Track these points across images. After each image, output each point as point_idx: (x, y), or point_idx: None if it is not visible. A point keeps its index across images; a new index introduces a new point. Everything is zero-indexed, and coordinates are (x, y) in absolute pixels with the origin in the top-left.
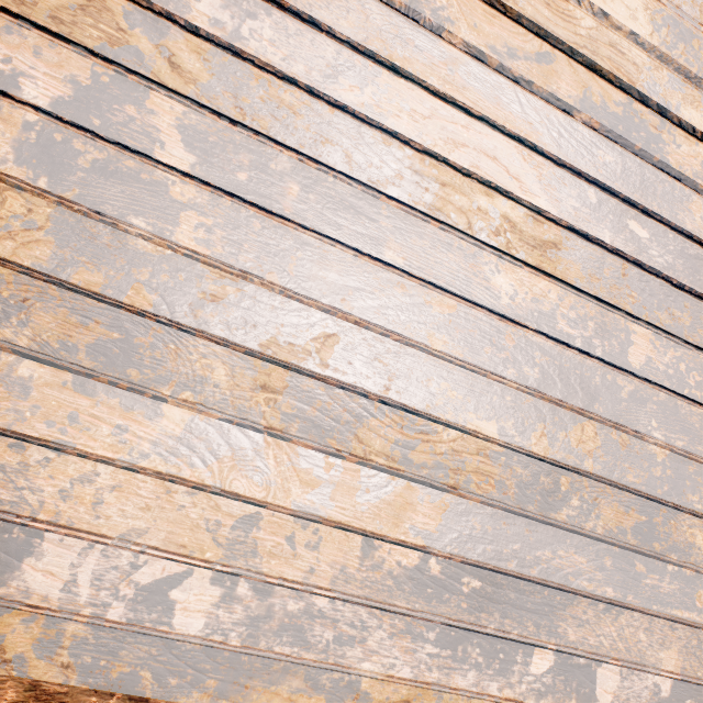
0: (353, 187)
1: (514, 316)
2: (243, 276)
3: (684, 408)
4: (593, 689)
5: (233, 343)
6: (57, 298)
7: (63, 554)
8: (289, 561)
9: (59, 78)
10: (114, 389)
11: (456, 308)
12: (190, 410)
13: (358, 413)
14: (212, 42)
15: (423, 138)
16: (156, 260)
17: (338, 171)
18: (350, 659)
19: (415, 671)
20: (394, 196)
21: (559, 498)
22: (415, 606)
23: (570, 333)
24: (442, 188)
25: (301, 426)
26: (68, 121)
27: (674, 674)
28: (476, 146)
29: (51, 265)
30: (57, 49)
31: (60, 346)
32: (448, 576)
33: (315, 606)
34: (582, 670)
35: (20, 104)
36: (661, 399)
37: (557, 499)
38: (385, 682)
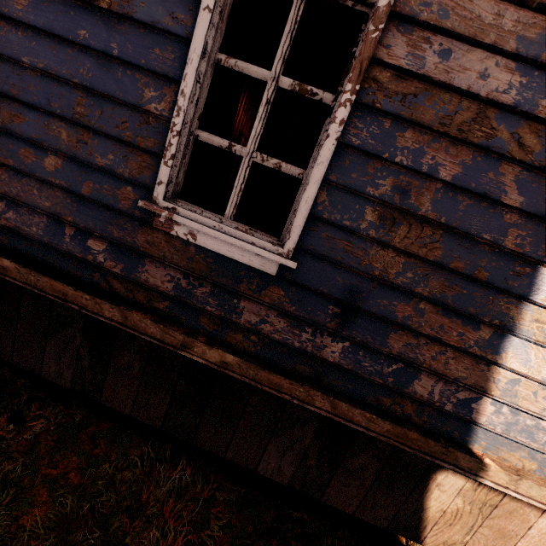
0: None
1: None
2: (537, 262)
3: None
4: None
5: (525, 298)
6: (439, 273)
7: (428, 380)
8: (532, 403)
9: (456, 163)
10: (459, 315)
11: None
12: (494, 328)
13: None
14: (545, 123)
15: None
16: (489, 255)
17: None
18: None
19: None
20: None
21: None
22: None
23: None
24: None
25: None
26: (458, 186)
27: None
28: None
29: (441, 259)
30: (455, 146)
31: (440, 296)
32: None
33: (540, 425)
34: None
35: (435, 180)
36: None
37: None
38: None
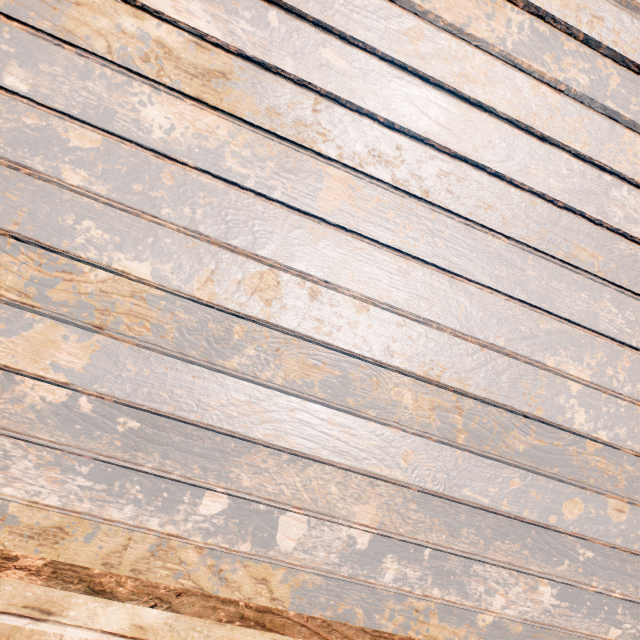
0: None
1: (169, 152)
2: None
3: (394, 260)
4: (274, 534)
5: None
6: None
7: None
8: None
9: None
10: None
11: (101, 142)
12: None
13: None
14: None
15: None
16: None
17: None
18: None
19: (64, 500)
20: (12, 14)
21: (231, 346)
22: (61, 440)
23: (242, 172)
24: (76, 8)
25: None
26: None
27: (370, 528)
28: None
29: None
30: None
31: None
32: (102, 415)
33: None
34: (262, 516)
35: None
36: (364, 250)
37: (228, 347)
38: (35, 509)
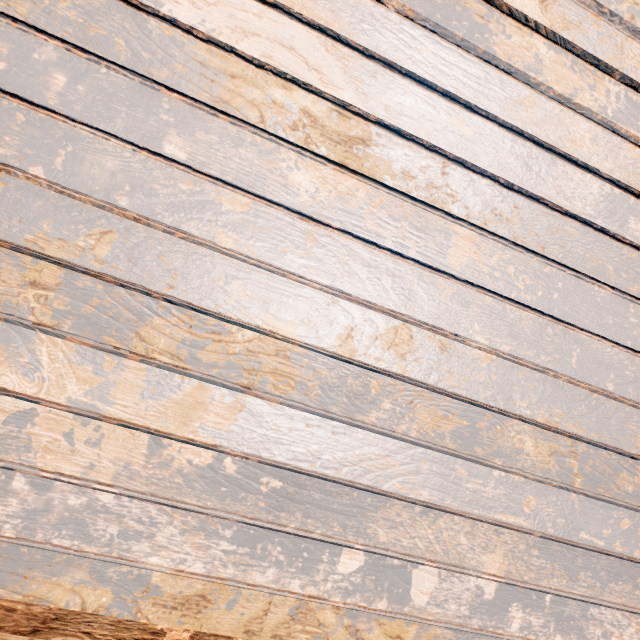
0: (130, 79)
1: (315, 215)
2: (6, 170)
3: (514, 312)
4: (408, 589)
5: None
6: None
7: None
8: (67, 457)
9: None
10: None
11: (250, 206)
12: None
13: (141, 312)
14: None
15: (206, 26)
16: None
17: (109, 61)
18: (137, 553)
19: (209, 567)
20: (174, 87)
21: (369, 400)
22: (207, 504)
23: (380, 233)
24: (231, 80)
25: (75, 323)
26: None
27: (498, 578)
28: (269, 36)
29: None
30: None
31: None
32: (245, 475)
33: (99, 502)
34: (396, 571)
35: None
36: (487, 303)
37: (366, 401)
38: (178, 577)
